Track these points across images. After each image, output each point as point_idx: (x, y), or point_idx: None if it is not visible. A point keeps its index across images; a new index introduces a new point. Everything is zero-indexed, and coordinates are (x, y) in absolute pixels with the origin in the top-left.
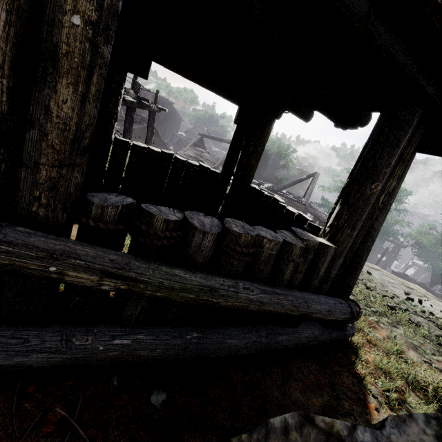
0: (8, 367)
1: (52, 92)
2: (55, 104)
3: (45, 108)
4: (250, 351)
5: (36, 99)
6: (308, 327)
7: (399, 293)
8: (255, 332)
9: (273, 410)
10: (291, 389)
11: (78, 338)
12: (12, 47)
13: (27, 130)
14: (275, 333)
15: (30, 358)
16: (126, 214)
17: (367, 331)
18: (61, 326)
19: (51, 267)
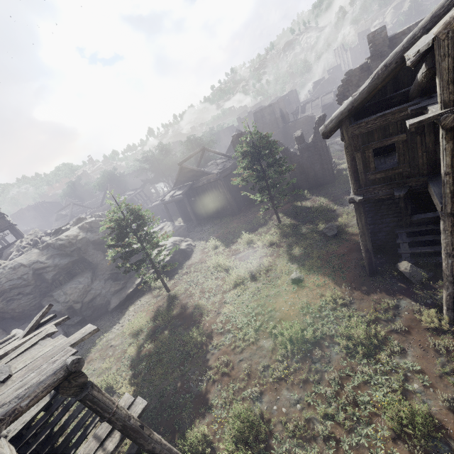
0: None
1: None
2: None
3: None
4: None
5: None
6: None
7: None
8: None
9: None
10: None
11: None
12: None
13: None
14: None
15: None
16: None
17: None
18: None
19: None
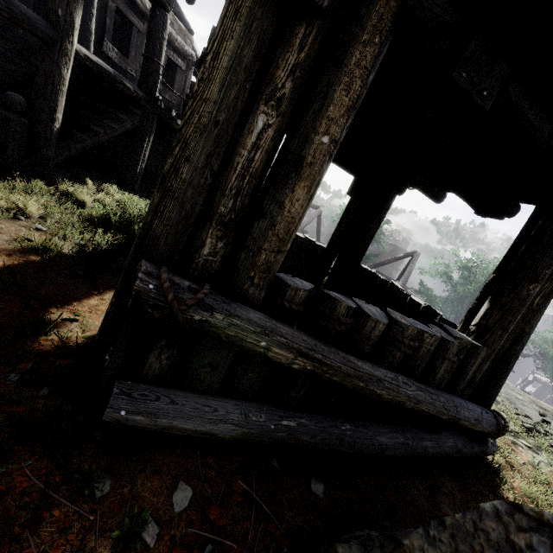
0: (200, 434)
1: (290, 192)
2: (290, 202)
3: (280, 204)
4: (397, 452)
5: (273, 195)
6: (450, 436)
7: (530, 414)
8: (401, 433)
9: (427, 519)
10: (440, 501)
11: (253, 413)
12: (267, 156)
13: (257, 220)
14: (420, 437)
15: (219, 427)
16: (308, 297)
17: (507, 452)
18: (235, 400)
19: (263, 342)
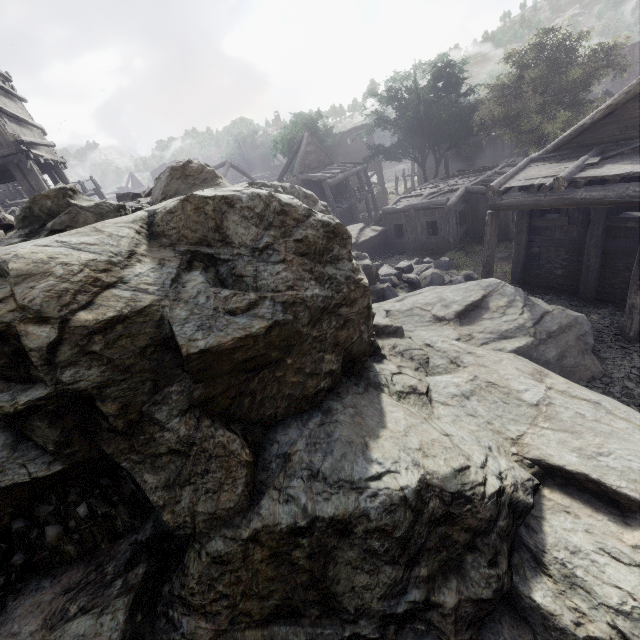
0: None
1: None
2: None
3: None
4: None
5: None
6: None
7: None
8: None
9: None
10: None
11: None
12: None
13: None
14: None
15: None
16: None
17: None
18: None
19: None
